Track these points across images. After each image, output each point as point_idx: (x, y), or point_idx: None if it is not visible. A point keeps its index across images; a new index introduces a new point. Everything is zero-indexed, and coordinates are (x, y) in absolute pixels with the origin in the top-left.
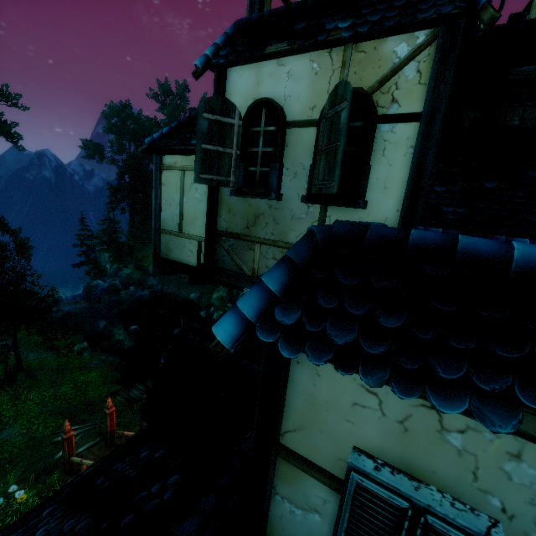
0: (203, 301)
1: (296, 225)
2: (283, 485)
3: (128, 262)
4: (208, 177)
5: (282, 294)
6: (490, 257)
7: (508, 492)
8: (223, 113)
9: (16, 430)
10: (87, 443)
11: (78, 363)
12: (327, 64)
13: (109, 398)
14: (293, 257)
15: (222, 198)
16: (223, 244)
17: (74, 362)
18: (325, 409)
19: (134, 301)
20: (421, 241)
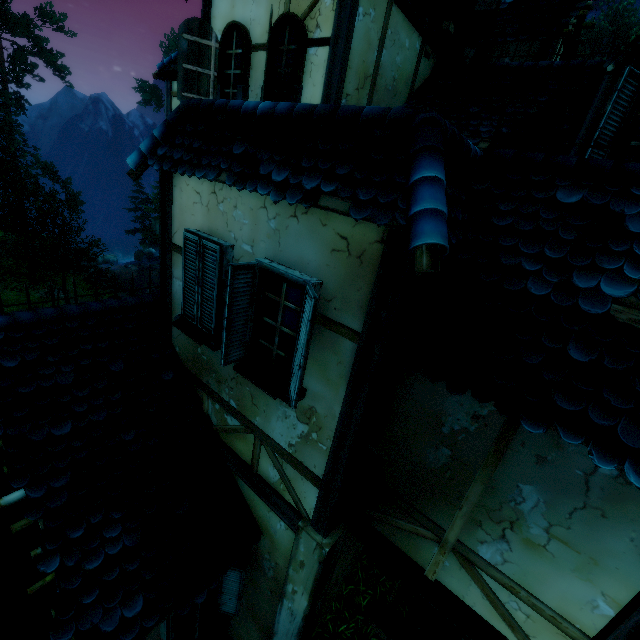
0: None
1: None
2: (175, 270)
3: None
4: (190, 95)
5: (161, 139)
6: (236, 107)
7: (235, 228)
8: (201, 35)
9: None
10: None
11: None
12: None
13: None
14: (168, 117)
15: None
16: None
17: None
18: (185, 212)
19: None
20: (219, 103)
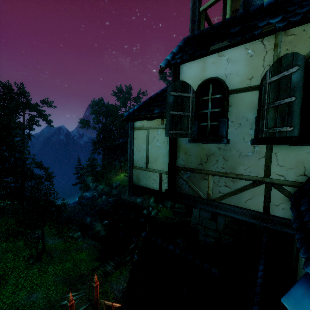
0: (144, 204)
1: (243, 161)
2: None
3: (101, 181)
4: (174, 132)
5: None
6: None
7: None
8: (182, 90)
9: (40, 295)
10: (81, 307)
11: (75, 246)
12: (260, 49)
13: (95, 275)
14: None
15: (179, 145)
16: (181, 176)
17: (73, 245)
18: None
19: (105, 204)
20: None
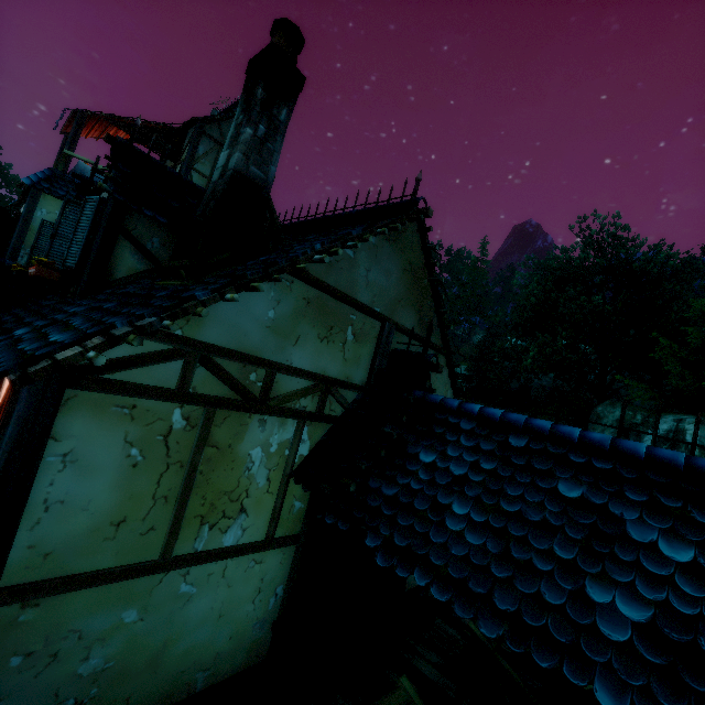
0: None
1: None
2: None
3: None
4: None
5: None
6: None
7: None
8: None
9: None
10: None
11: None
12: None
13: None
14: None
15: None
16: None
17: None
18: None
19: None
20: None
